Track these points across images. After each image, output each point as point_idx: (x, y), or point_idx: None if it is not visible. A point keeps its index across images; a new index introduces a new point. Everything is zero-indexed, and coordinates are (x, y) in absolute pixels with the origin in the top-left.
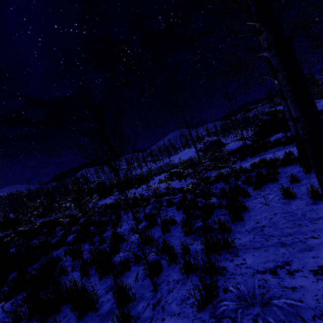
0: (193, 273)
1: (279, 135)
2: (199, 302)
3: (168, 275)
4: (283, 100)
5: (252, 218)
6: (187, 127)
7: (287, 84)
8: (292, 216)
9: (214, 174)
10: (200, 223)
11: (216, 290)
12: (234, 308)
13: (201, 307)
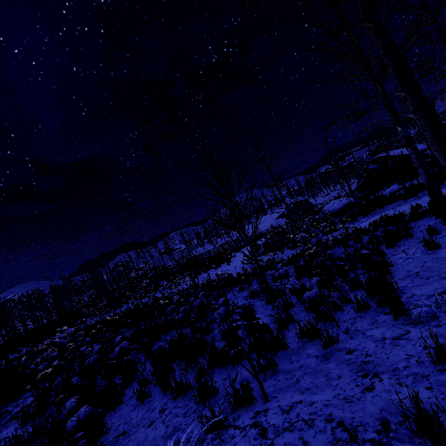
0: (366, 310)
1: (394, 186)
2: (394, 313)
3: (340, 318)
4: (410, 147)
5: (400, 270)
6: (276, 186)
7: (434, 140)
8: (444, 260)
9: (323, 240)
10: (354, 275)
11: (404, 307)
12: (424, 313)
13: (395, 317)
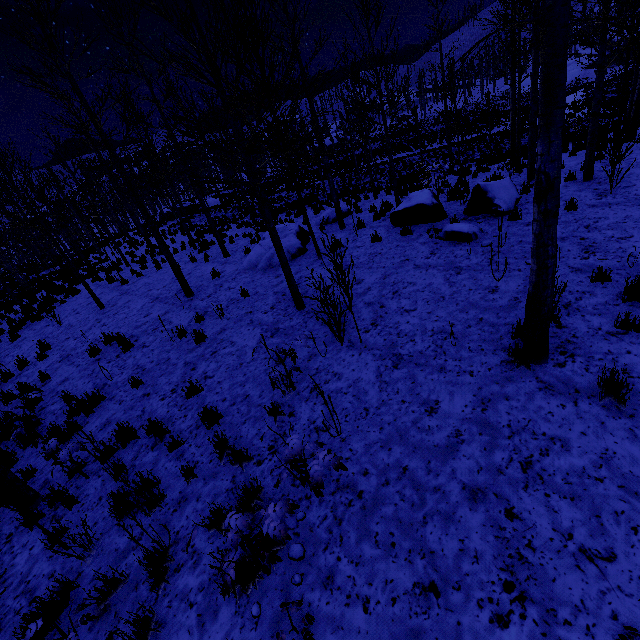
0: None
1: None
2: None
3: None
4: None
5: None
6: None
7: None
8: None
9: None
10: None
11: None
12: None
13: None
